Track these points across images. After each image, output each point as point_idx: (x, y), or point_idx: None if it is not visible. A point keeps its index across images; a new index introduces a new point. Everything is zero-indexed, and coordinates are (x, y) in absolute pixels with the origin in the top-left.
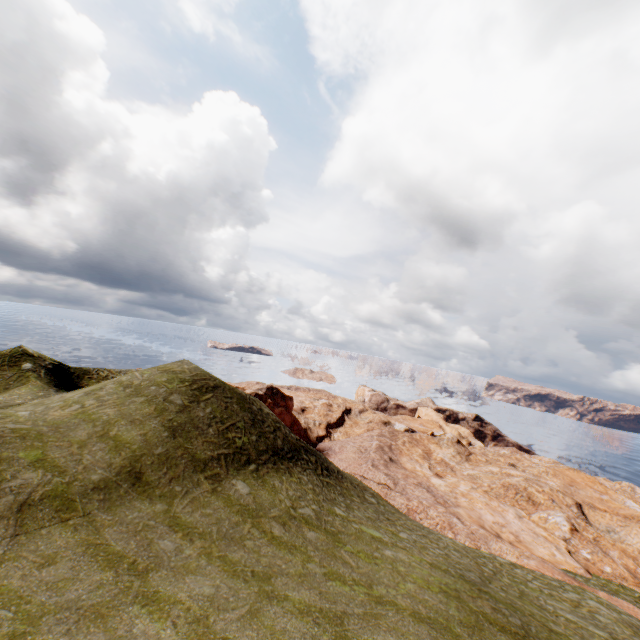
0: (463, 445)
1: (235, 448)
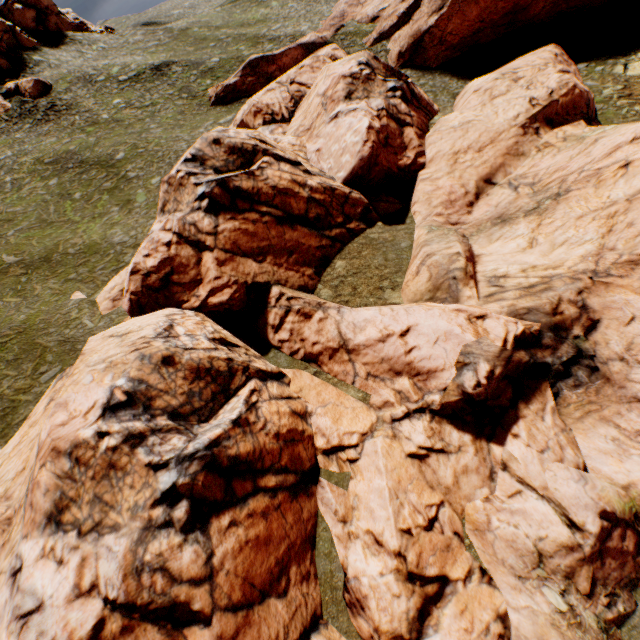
0: None
1: None
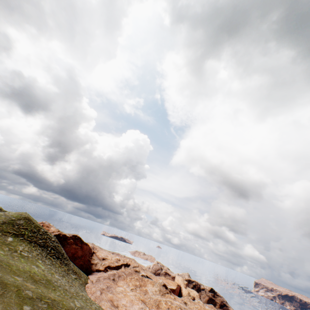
0: (167, 288)
1: (20, 233)
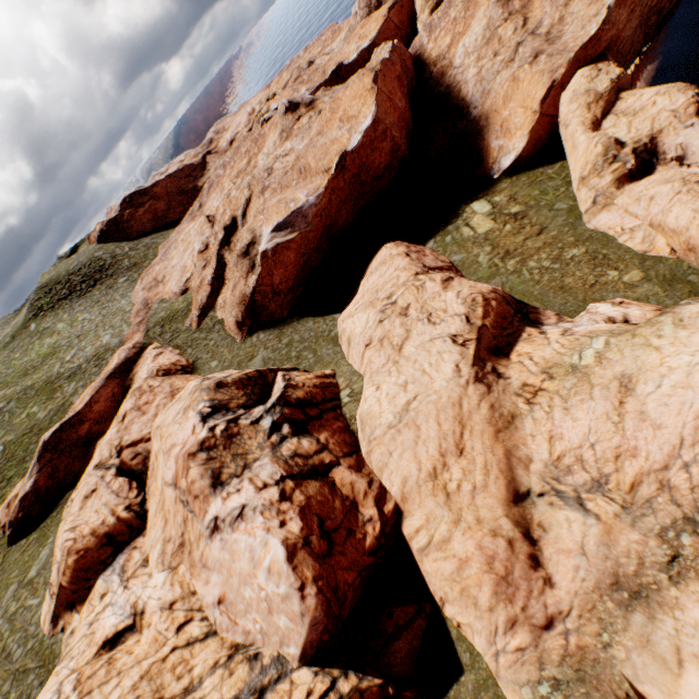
0: (299, 108)
1: (38, 309)
